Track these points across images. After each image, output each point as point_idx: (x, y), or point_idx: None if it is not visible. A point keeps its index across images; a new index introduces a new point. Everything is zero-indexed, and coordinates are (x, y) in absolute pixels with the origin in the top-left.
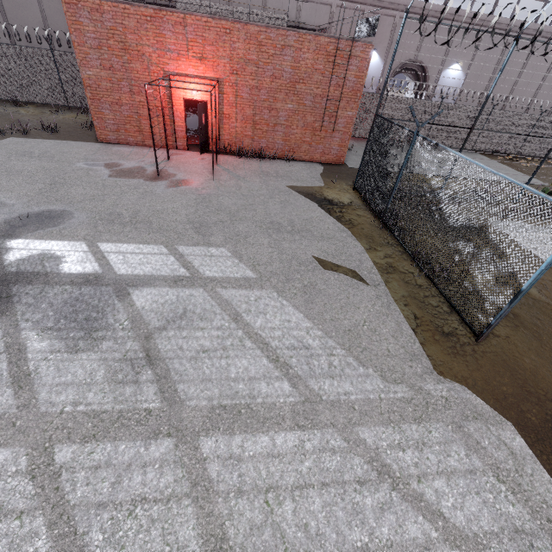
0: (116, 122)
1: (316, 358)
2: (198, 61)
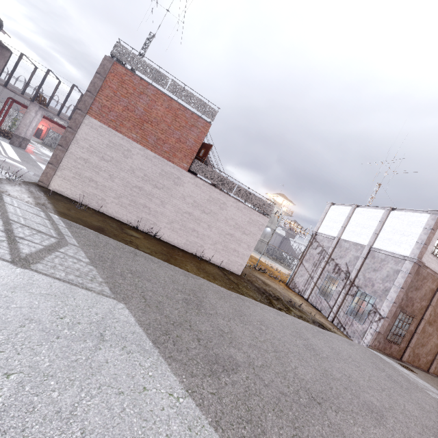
0: None
1: None
2: (45, 123)
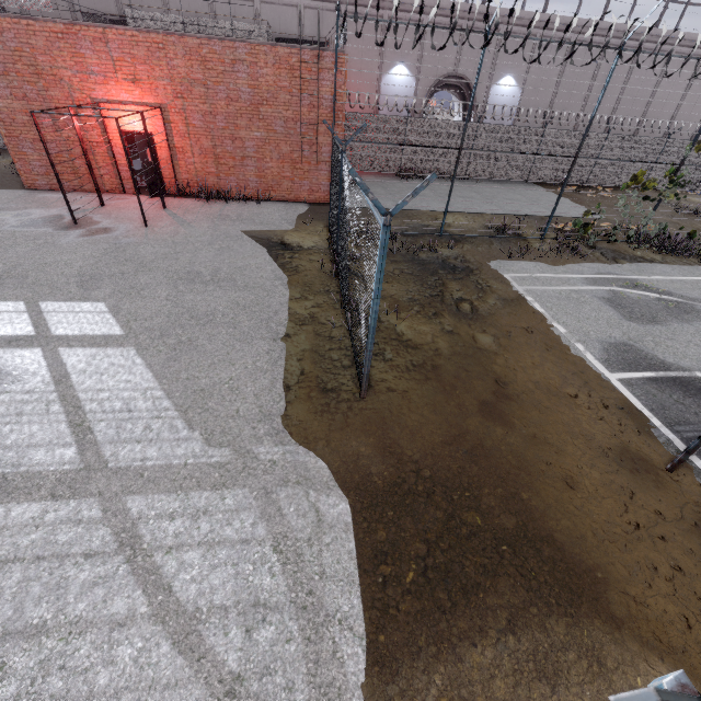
0: (43, 164)
1: (134, 421)
2: (132, 84)
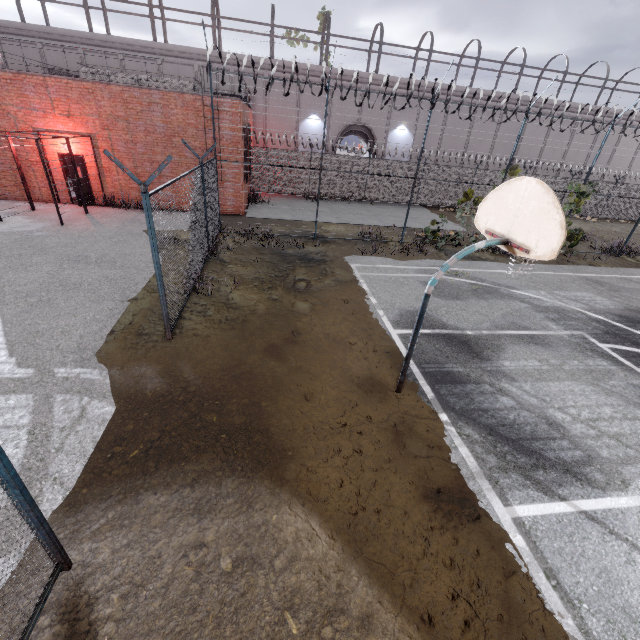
0: None
1: None
2: (67, 118)
